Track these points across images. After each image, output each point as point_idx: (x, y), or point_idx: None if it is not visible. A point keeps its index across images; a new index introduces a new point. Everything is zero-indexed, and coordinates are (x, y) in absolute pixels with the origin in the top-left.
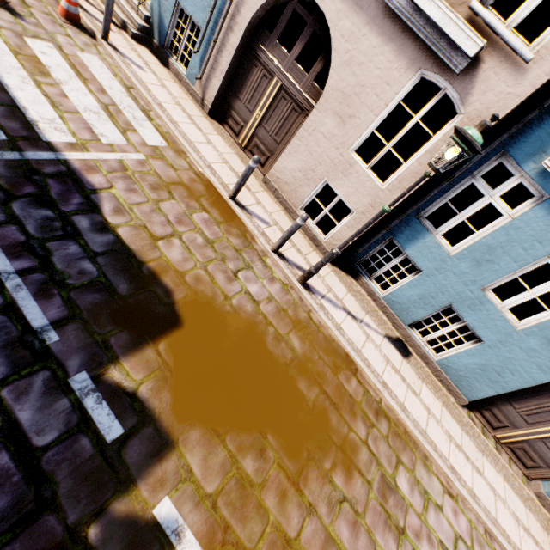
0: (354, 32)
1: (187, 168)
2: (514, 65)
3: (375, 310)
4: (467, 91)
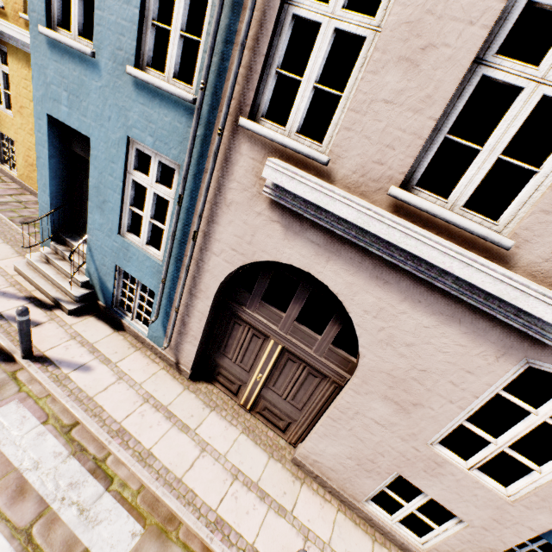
0: (384, 307)
1: None
2: None
3: None
4: None
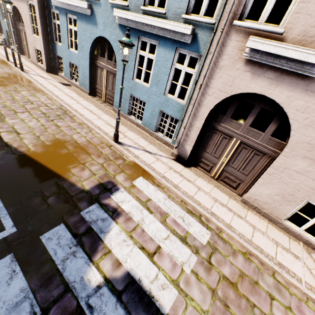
0: (20, 6)
1: None
2: None
3: (61, 80)
4: None
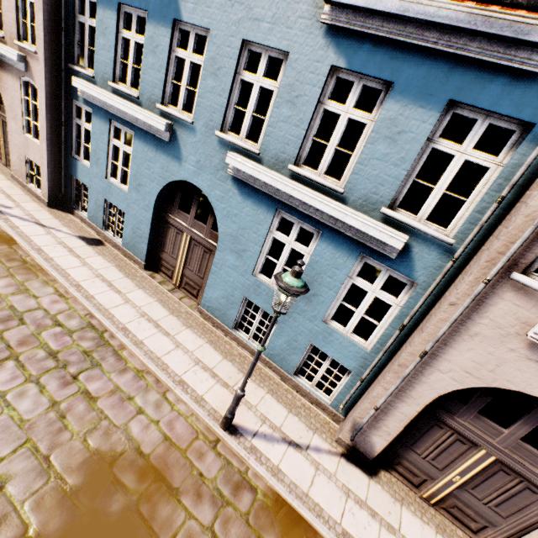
0: (0, 77)
1: None
2: (36, 58)
3: (81, 227)
4: (33, 77)
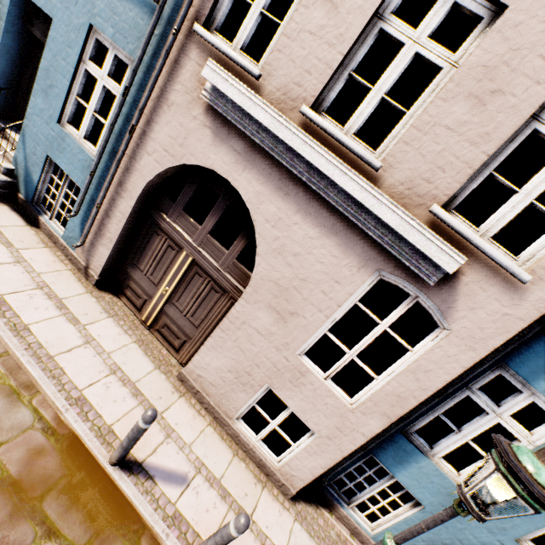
0: (282, 217)
1: (29, 423)
2: (505, 282)
3: None
4: (449, 304)
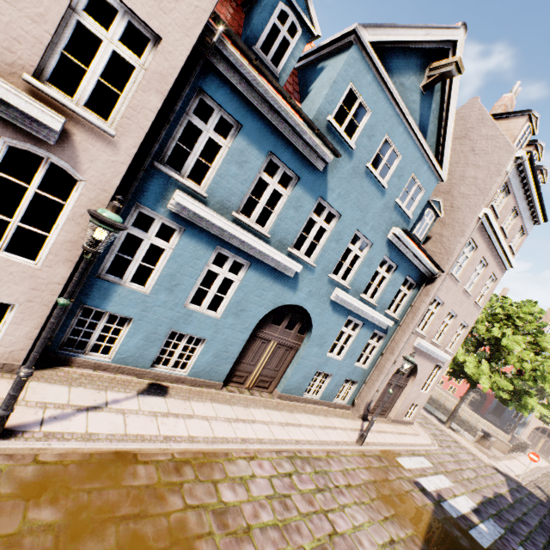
0: None
1: None
2: (104, 138)
3: (112, 379)
4: (75, 160)
